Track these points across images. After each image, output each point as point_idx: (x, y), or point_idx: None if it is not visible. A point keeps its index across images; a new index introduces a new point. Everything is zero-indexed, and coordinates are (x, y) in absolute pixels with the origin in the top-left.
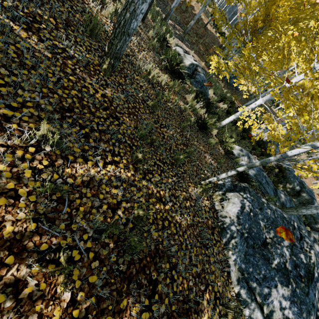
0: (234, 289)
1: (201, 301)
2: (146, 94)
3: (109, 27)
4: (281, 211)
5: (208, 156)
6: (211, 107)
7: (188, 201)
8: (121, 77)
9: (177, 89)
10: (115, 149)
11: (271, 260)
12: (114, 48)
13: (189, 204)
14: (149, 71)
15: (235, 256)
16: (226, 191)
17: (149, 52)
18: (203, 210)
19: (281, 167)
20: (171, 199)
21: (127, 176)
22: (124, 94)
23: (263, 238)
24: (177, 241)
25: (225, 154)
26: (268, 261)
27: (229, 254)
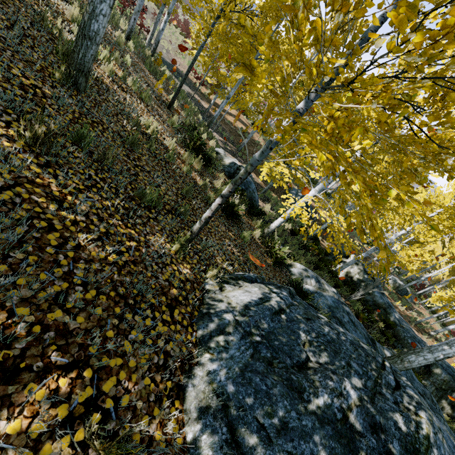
0: (186, 430)
1: (24, 380)
2: (129, 135)
3: (105, 78)
4: (357, 338)
5: (230, 244)
6: (256, 209)
7: (135, 243)
8: (90, 101)
9: (198, 168)
10: (5, 117)
11: (308, 394)
12: (76, 56)
13: (135, 246)
14: (149, 126)
15: (215, 366)
16: (241, 279)
17: (163, 124)
18: (167, 270)
19: (387, 319)
20: (90, 217)
21: (1, 143)
22: (79, 105)
23: (302, 357)
24: (46, 255)
25: (272, 264)
26: (299, 394)
27: (203, 359)
